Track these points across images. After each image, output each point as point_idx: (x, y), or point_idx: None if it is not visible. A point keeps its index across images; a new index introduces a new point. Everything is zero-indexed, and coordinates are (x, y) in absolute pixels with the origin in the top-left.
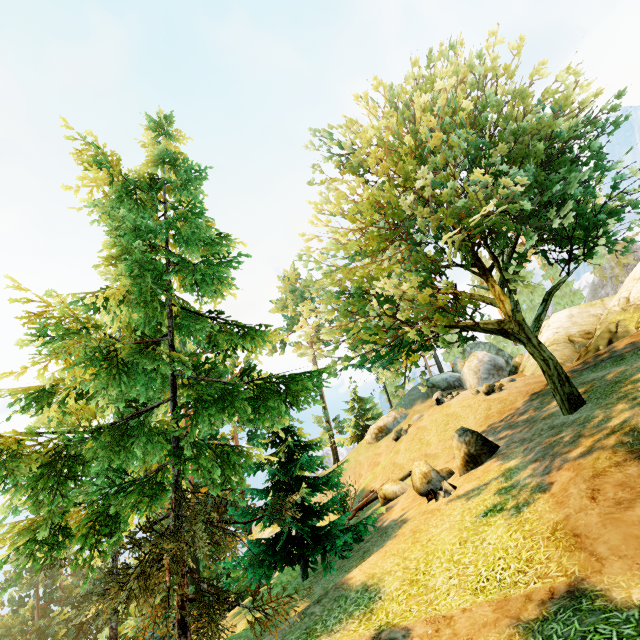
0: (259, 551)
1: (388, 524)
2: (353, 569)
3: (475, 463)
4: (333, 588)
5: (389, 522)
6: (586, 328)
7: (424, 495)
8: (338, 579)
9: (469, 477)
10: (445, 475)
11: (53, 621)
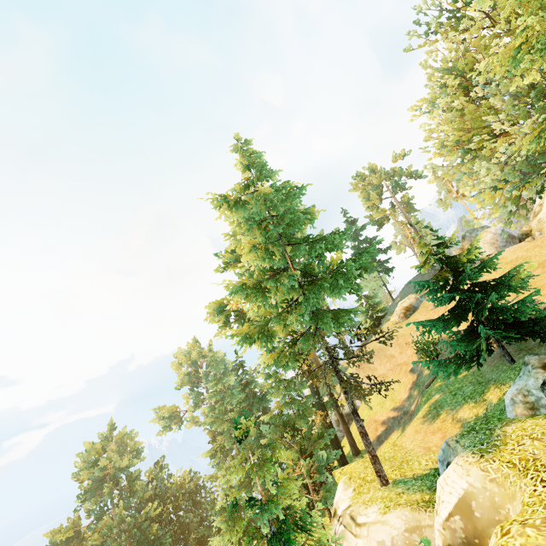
0: (465, 346)
1: None
2: None
3: None
4: None
5: None
6: None
7: None
8: None
9: None
10: None
11: (144, 518)
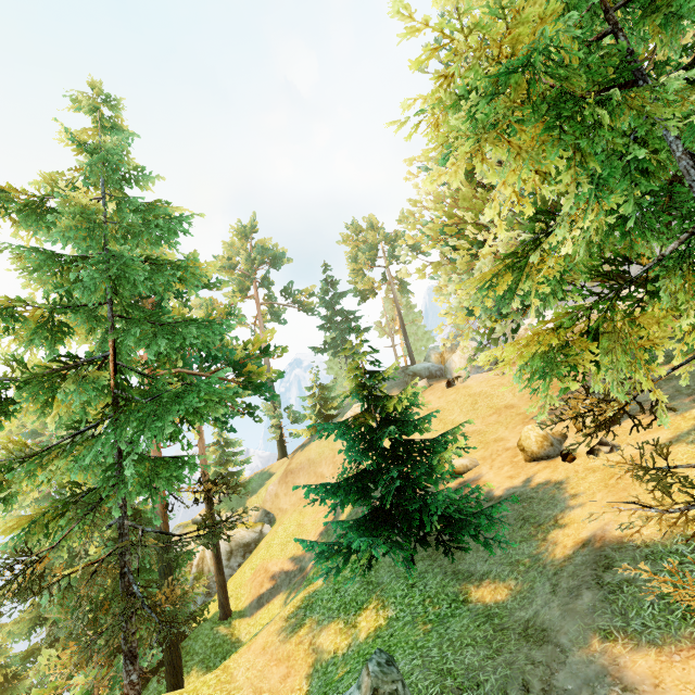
0: (357, 537)
1: (510, 492)
2: (544, 536)
3: (613, 421)
4: (608, 550)
5: (507, 490)
6: (582, 325)
7: (541, 460)
8: (526, 550)
9: (620, 433)
10: (560, 438)
11: None
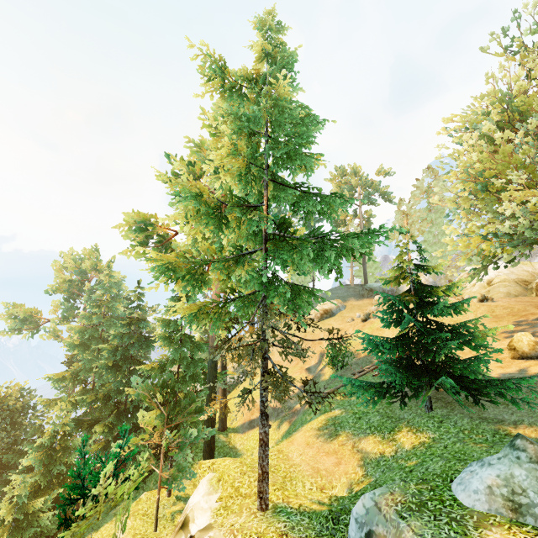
0: (400, 379)
1: (508, 376)
2: None
3: None
4: None
5: (503, 374)
6: (523, 277)
7: (529, 359)
8: None
9: None
10: None
11: None
